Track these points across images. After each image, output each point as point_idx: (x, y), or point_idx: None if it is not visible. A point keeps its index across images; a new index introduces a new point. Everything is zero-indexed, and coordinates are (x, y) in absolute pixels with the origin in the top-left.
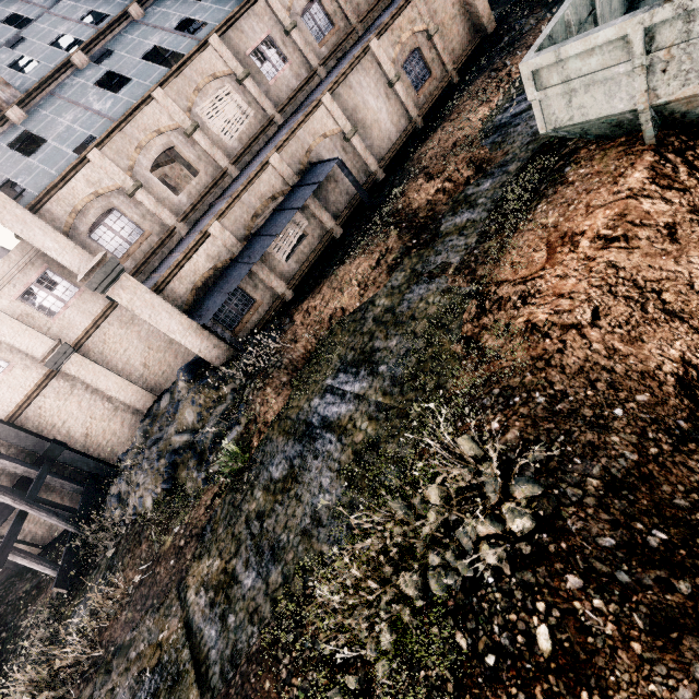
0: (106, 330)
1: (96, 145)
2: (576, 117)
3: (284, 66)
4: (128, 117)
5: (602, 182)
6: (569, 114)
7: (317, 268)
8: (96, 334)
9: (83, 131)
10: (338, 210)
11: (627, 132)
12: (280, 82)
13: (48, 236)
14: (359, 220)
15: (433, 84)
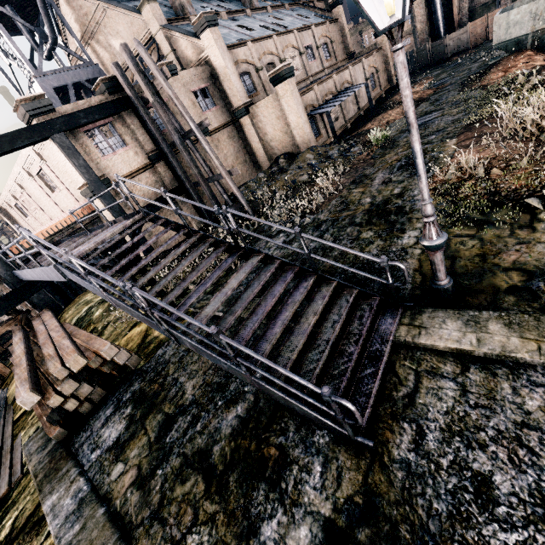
0: (221, 135)
1: (251, 41)
2: (507, 38)
3: (314, 60)
4: (263, 39)
5: (517, 56)
6: (505, 37)
7: (343, 134)
8: (217, 135)
9: (238, 36)
10: (348, 117)
11: (518, 50)
12: (312, 65)
13: (230, 63)
14: (361, 121)
15: (376, 91)
